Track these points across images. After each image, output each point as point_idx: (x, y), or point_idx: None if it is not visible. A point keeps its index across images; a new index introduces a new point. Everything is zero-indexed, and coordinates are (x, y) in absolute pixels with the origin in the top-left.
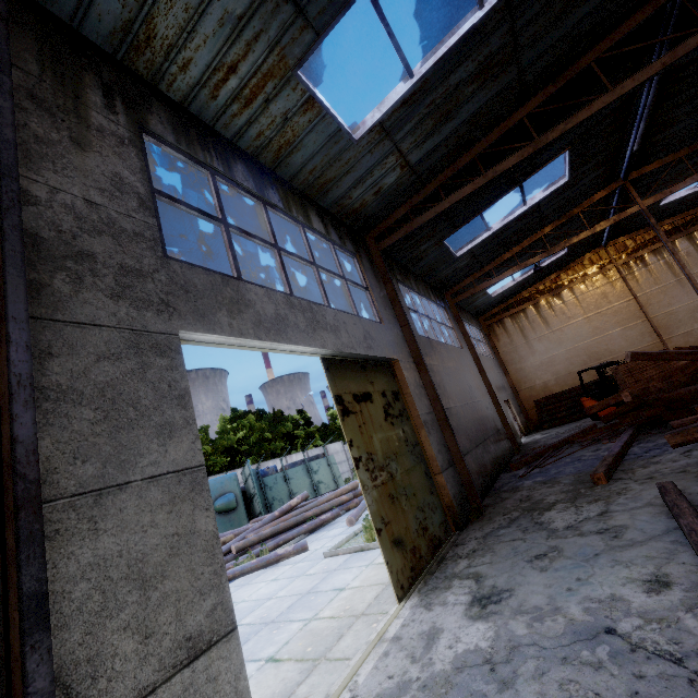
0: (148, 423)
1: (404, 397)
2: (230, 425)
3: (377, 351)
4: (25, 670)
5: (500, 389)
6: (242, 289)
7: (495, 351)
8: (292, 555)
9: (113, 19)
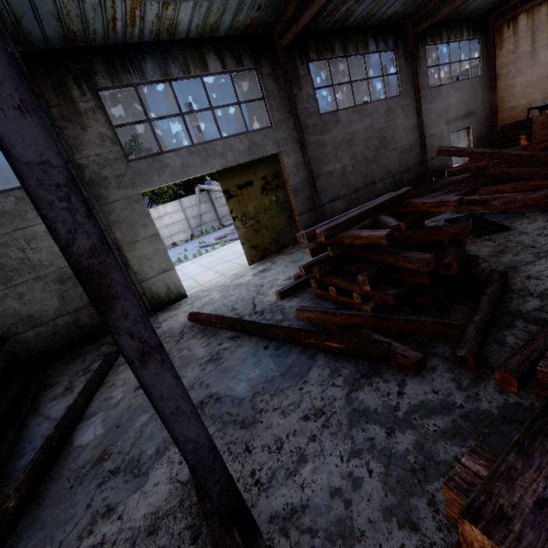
0: (140, 225)
1: (283, 175)
2: None
3: (259, 154)
4: (129, 272)
5: (454, 121)
6: (163, 159)
7: (492, 63)
8: None
9: (58, 37)
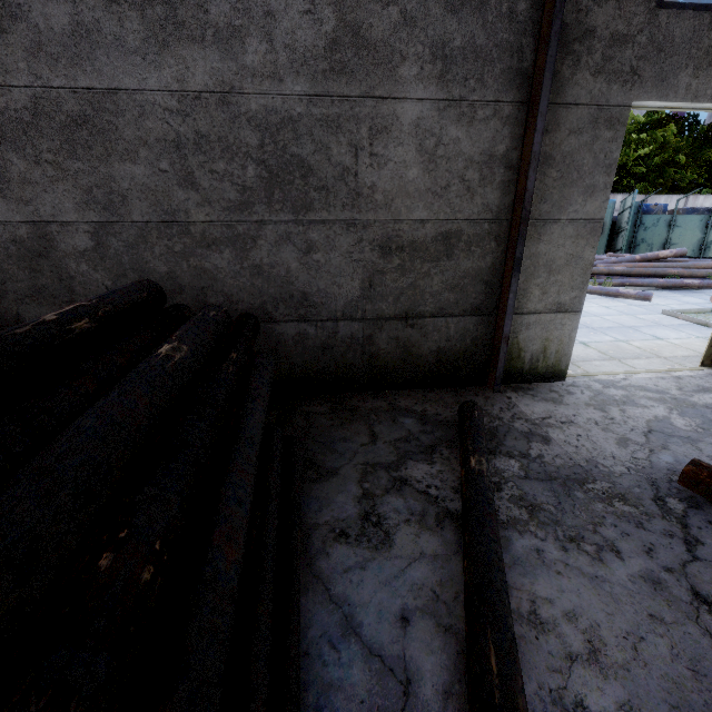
0: (581, 184)
1: None
2: (636, 135)
3: None
4: (511, 282)
5: None
6: None
7: None
8: (631, 298)
9: None
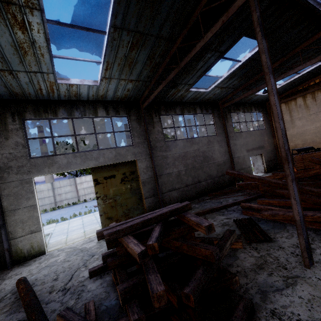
0: (24, 198)
1: (137, 173)
2: None
3: (122, 160)
4: (1, 231)
5: (251, 150)
6: (54, 158)
7: (271, 123)
8: None
9: (7, 94)
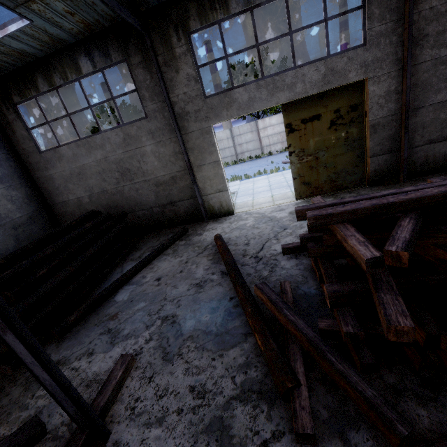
0: (207, 152)
1: (364, 107)
2: None
3: (336, 83)
4: (194, 187)
5: None
6: (232, 94)
7: None
8: None
9: None
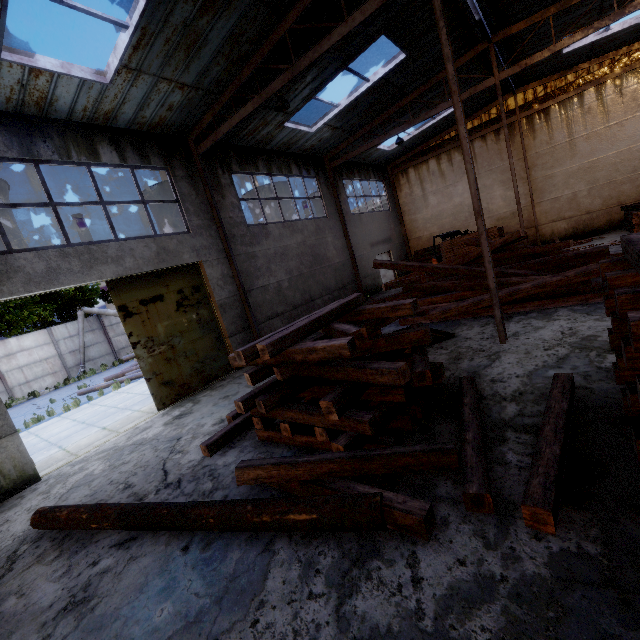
0: None
1: (206, 288)
2: None
3: (173, 262)
4: None
5: (377, 244)
6: (11, 260)
7: (396, 201)
8: None
9: None
